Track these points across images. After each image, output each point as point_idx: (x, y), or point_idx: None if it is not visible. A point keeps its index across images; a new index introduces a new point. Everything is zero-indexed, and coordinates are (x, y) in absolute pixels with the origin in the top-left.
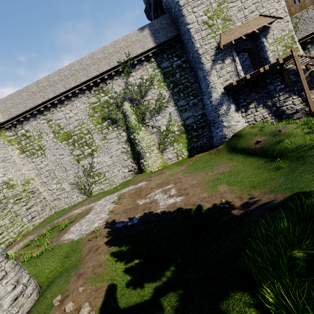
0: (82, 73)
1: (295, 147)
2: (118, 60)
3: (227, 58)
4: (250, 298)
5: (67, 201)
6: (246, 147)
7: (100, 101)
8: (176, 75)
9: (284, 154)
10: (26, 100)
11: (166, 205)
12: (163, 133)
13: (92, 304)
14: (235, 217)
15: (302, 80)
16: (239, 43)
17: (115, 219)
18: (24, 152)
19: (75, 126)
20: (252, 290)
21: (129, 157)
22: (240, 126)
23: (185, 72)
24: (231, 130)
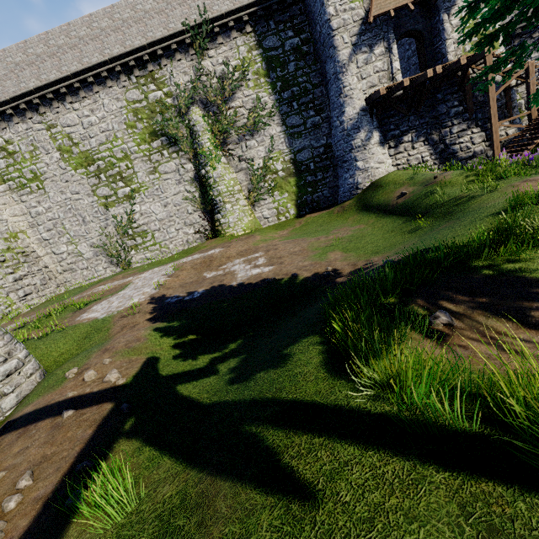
0: (113, 37)
1: (447, 201)
2: (184, 20)
3: (379, 43)
4: (319, 338)
5: (88, 275)
6: (383, 203)
7: (147, 100)
8: (289, 66)
9: (431, 211)
10: (3, 80)
11: (247, 277)
12: (257, 171)
13: (123, 373)
14: (338, 284)
15: (491, 100)
16: (403, 18)
17: (165, 294)
18: (4, 182)
19: (101, 142)
20: (324, 333)
21: (197, 208)
22: (382, 171)
23: (305, 63)
24: (368, 175)
